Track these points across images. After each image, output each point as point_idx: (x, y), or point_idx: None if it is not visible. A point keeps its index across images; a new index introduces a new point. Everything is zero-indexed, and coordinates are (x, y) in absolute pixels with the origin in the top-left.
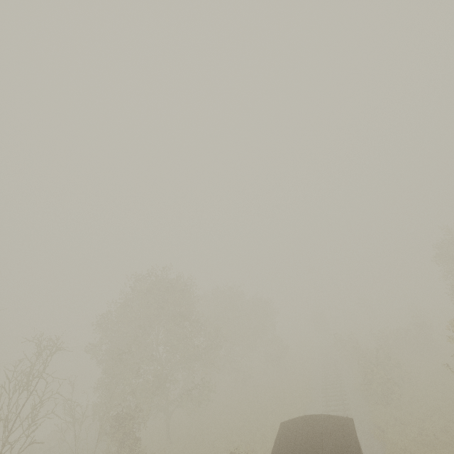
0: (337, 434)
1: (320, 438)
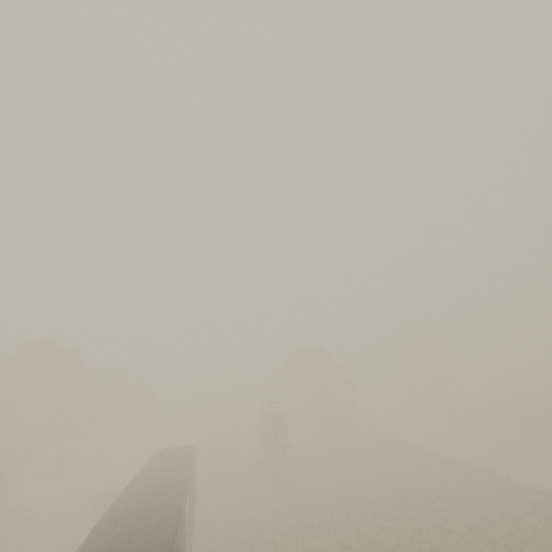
0: (186, 449)
1: (178, 450)
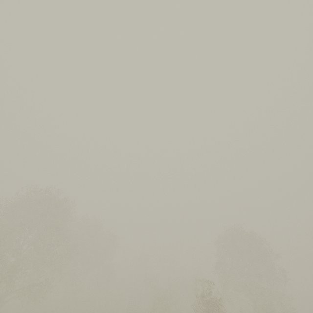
0: None
1: None
